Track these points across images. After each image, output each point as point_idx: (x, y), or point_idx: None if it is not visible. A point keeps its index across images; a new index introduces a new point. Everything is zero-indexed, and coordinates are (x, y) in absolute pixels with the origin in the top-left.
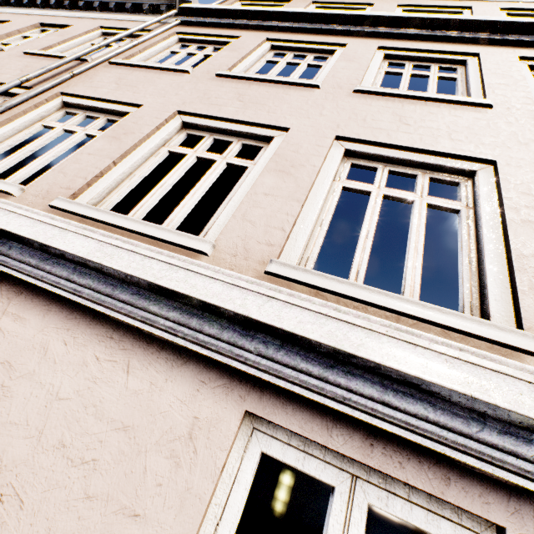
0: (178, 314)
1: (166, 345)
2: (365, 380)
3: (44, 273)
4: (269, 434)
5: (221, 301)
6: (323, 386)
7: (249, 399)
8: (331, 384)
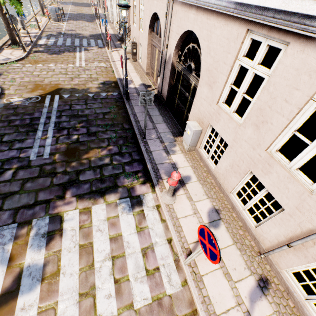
0: (234, 6)
1: (234, 16)
2: (271, 11)
3: (210, 4)
4: (253, 33)
5: (238, 0)
6: (260, 17)
7: (248, 26)
8: (263, 16)
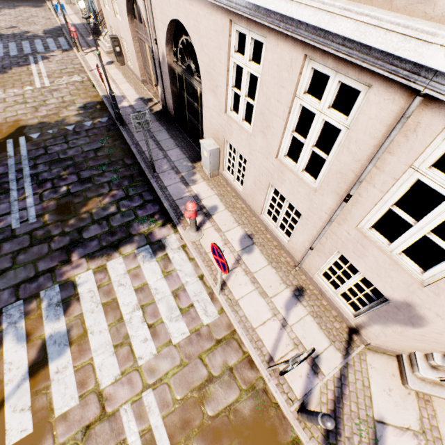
0: None
1: (214, 2)
2: (243, 0)
3: None
4: (236, 24)
5: None
6: (236, 7)
7: (229, 15)
8: (237, 5)
